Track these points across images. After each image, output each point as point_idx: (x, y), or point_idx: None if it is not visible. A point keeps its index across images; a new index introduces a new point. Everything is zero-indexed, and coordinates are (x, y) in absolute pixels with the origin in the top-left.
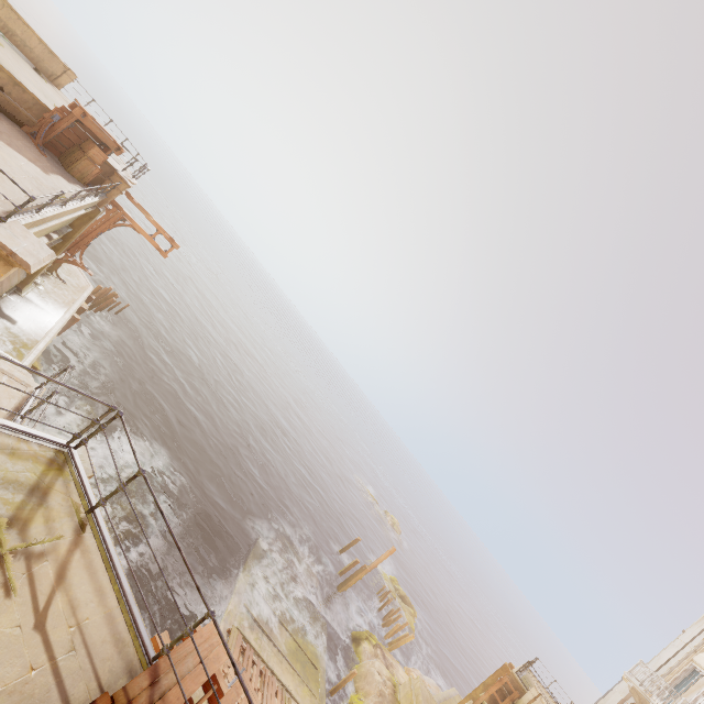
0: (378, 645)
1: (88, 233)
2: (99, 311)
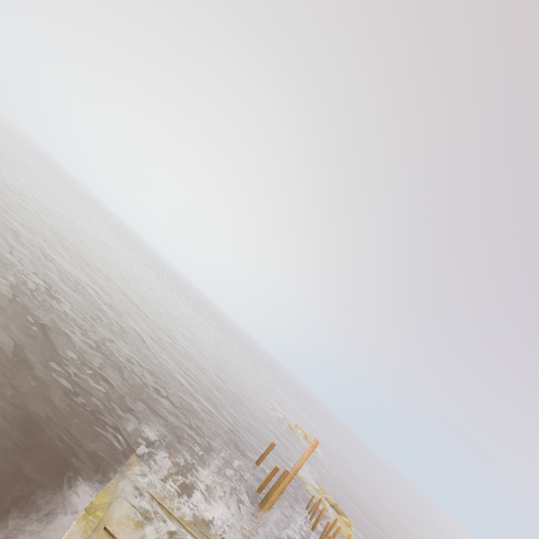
0: None
1: None
2: None
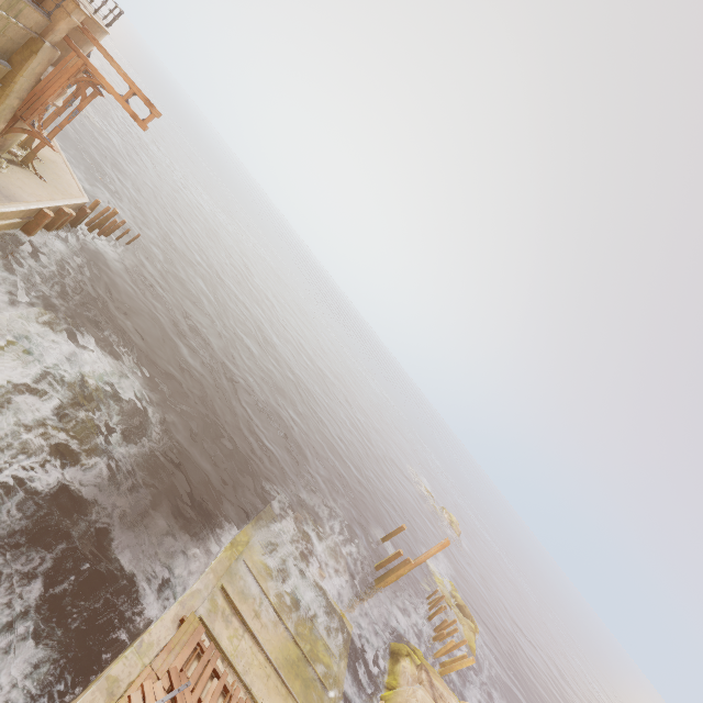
0: (424, 666)
1: (44, 90)
2: (104, 237)
